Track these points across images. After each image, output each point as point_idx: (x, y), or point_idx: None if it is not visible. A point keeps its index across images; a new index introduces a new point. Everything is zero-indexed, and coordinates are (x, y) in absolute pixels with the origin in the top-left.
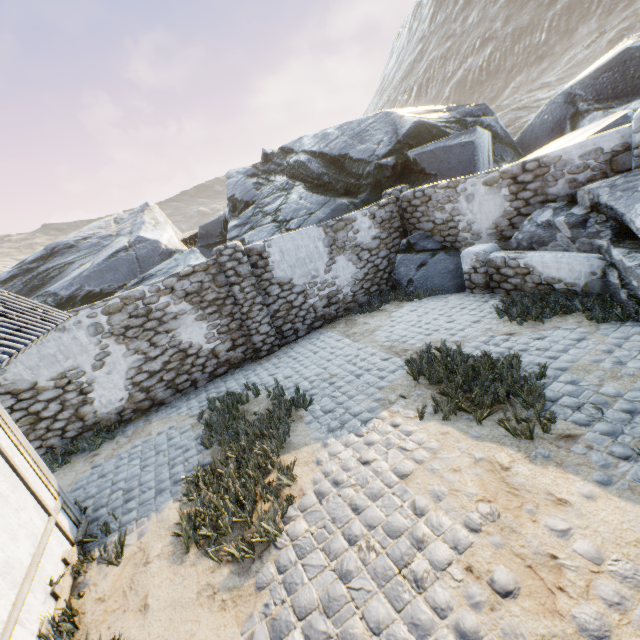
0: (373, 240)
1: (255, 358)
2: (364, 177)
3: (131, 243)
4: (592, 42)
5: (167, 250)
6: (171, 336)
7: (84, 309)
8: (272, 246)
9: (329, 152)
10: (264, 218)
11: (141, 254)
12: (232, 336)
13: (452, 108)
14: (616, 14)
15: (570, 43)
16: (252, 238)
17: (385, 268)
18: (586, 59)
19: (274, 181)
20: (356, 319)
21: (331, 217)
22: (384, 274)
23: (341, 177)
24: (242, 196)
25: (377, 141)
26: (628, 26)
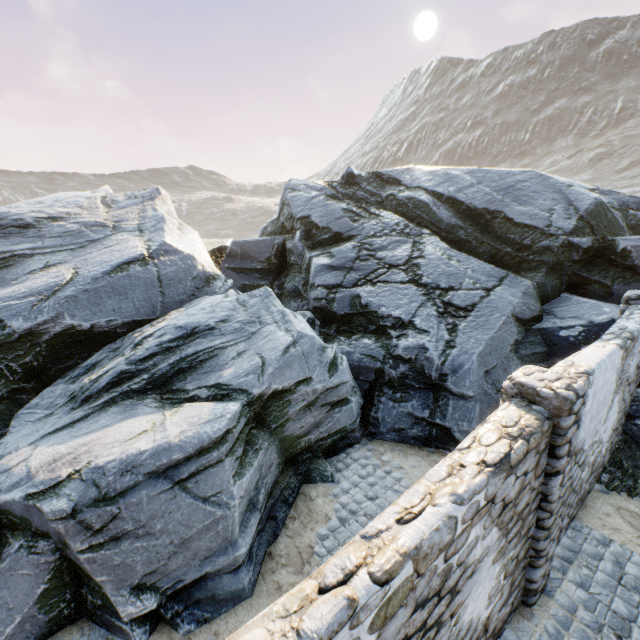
0: (634, 369)
1: (518, 605)
2: (534, 250)
3: (152, 251)
4: (572, 155)
5: (204, 273)
6: (453, 621)
7: (332, 637)
8: (592, 384)
9: (467, 201)
10: (387, 270)
11: (166, 273)
12: (513, 575)
13: (604, 191)
14: (589, 139)
15: (550, 150)
16: (377, 299)
17: (626, 409)
18: (570, 168)
19: (380, 216)
20: (639, 512)
21: (522, 303)
22: (623, 418)
23: (485, 238)
24: (327, 222)
25: (544, 207)
26: (606, 152)
